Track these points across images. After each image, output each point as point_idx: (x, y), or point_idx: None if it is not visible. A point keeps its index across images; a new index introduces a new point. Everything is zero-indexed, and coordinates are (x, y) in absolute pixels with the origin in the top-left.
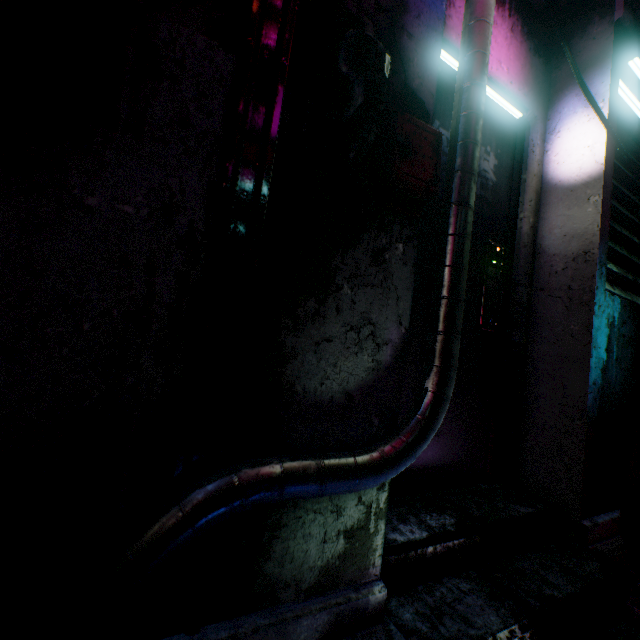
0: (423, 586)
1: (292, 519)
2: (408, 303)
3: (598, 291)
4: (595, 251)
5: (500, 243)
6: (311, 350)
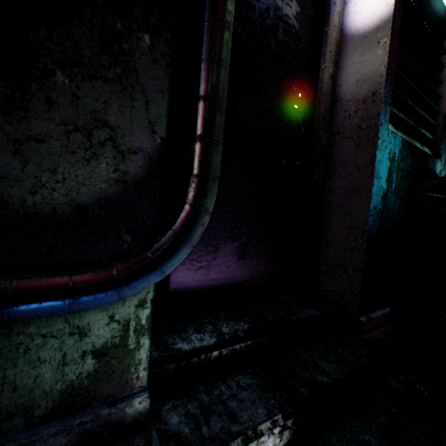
0: (205, 386)
1: (7, 347)
2: (163, 109)
3: (382, 128)
4: (381, 90)
5: (303, 90)
6: (8, 150)
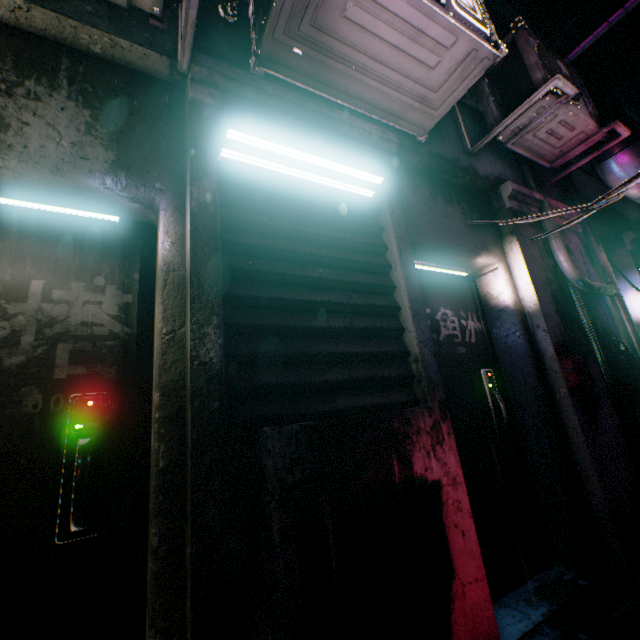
0: None
1: None
2: None
3: None
4: None
5: None
6: None
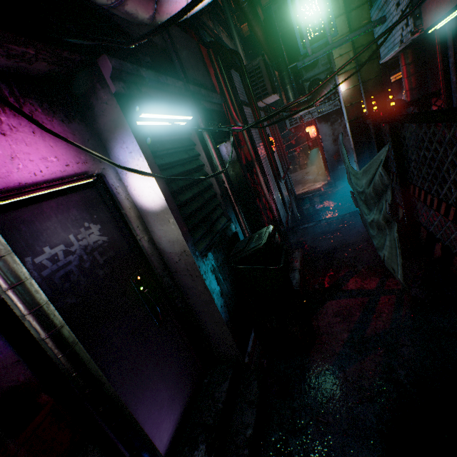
0: None
1: None
2: None
3: (201, 267)
4: (188, 250)
5: (138, 269)
6: None
